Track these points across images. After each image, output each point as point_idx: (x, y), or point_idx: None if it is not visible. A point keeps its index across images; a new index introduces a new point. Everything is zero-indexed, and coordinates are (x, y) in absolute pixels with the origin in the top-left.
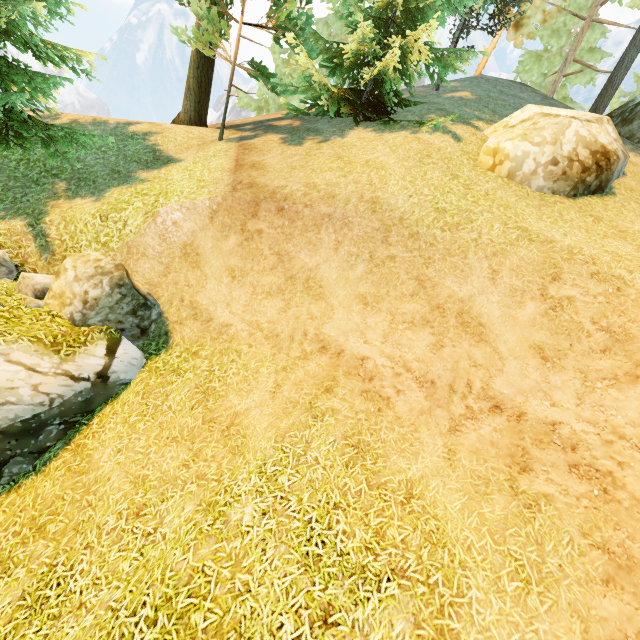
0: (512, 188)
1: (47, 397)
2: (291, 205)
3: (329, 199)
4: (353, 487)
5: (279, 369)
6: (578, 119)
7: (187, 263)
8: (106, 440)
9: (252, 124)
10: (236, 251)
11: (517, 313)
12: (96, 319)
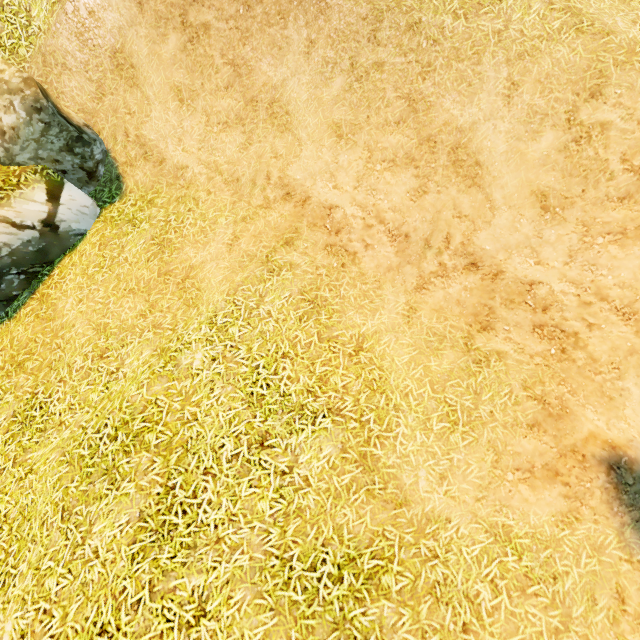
0: None
1: None
2: None
3: None
4: (304, 339)
5: (238, 219)
6: None
7: (122, 80)
8: (68, 290)
9: None
10: (179, 60)
11: (528, 147)
12: (24, 156)
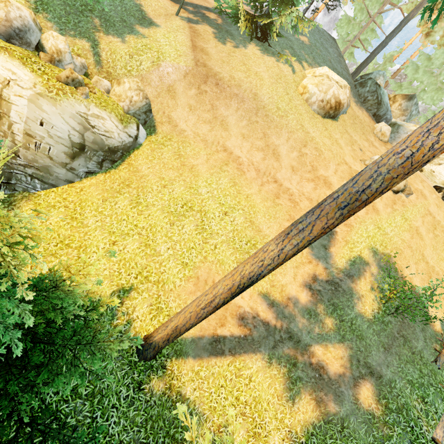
0: (305, 106)
1: (121, 140)
2: (222, 84)
3: (238, 87)
4: (232, 192)
5: (208, 154)
6: (338, 84)
7: (169, 95)
8: (141, 163)
9: (192, 6)
10: (194, 97)
11: (290, 154)
12: (132, 111)
